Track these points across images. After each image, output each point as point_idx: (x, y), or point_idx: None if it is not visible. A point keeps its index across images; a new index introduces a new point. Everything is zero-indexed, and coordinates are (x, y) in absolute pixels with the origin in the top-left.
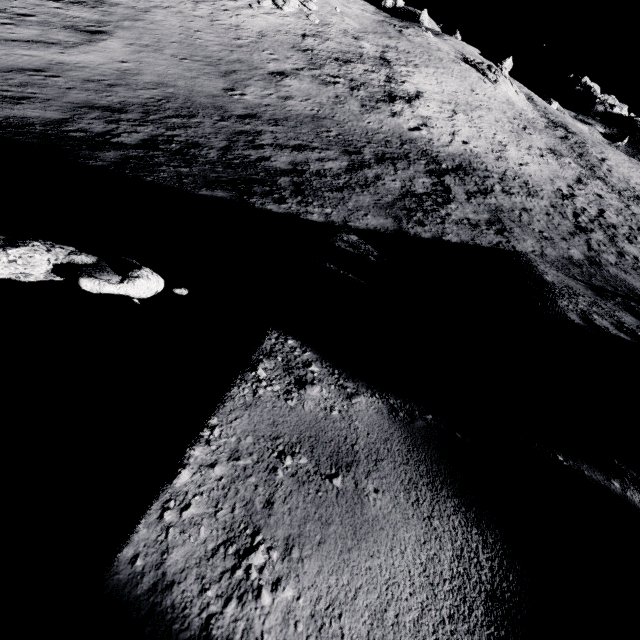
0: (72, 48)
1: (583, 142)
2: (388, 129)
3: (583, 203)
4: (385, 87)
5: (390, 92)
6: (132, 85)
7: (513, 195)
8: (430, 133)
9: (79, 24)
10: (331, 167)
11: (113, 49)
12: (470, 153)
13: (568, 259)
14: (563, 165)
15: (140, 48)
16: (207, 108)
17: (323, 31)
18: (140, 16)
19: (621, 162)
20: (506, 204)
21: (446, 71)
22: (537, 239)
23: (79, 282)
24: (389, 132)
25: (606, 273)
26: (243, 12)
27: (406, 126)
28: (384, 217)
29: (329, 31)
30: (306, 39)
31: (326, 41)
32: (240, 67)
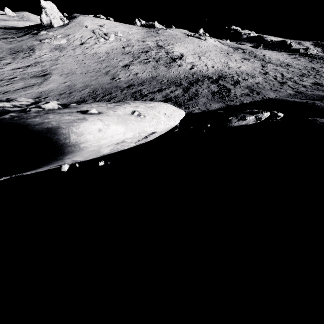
0: (41, 84)
1: (251, 51)
2: (182, 72)
3: (273, 73)
4: (168, 56)
5: (171, 58)
6: (77, 90)
7: (248, 79)
8: (198, 68)
9: (36, 74)
10: (178, 93)
11: (57, 79)
12: (218, 70)
13: (290, 94)
14: (252, 62)
15: (66, 75)
16: (112, 88)
17: (129, 43)
18: (56, 62)
19: (271, 54)
20: (249, 84)
21: (185, 42)
22: (272, 91)
23: (278, 115)
24: (183, 73)
25: (308, 94)
26: (94, 46)
27: (187, 68)
28: (217, 103)
29: (132, 42)
30: (125, 48)
31: (133, 47)
32: (109, 68)
